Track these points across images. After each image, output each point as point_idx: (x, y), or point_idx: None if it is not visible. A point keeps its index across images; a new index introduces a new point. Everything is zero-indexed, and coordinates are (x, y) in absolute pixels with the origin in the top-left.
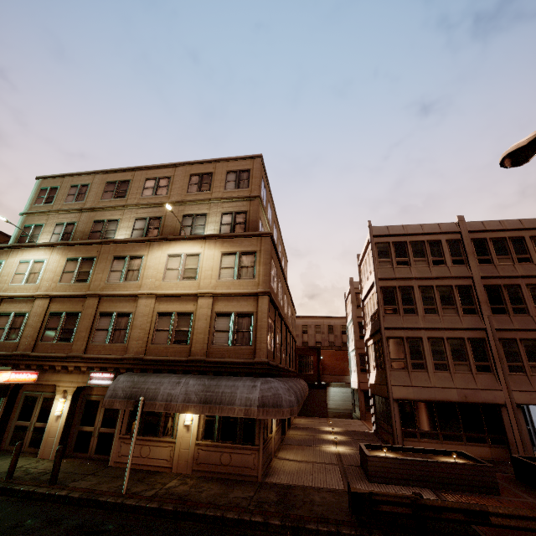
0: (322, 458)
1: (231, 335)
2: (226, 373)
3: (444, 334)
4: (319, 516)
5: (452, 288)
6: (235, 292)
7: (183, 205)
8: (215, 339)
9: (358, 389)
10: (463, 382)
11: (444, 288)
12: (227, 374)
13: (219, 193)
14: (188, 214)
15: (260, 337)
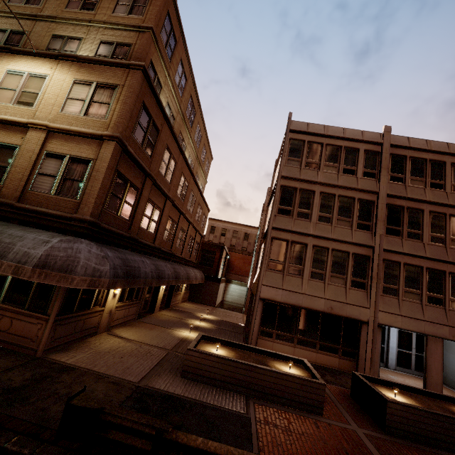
0: (161, 341)
1: (57, 182)
2: (34, 224)
3: (331, 245)
4: (40, 421)
5: (354, 201)
6: (75, 130)
7: (56, 23)
8: (36, 183)
9: (248, 287)
10: (334, 294)
11: (346, 199)
12: (35, 226)
13: (105, 15)
14: (58, 35)
15: (91, 190)
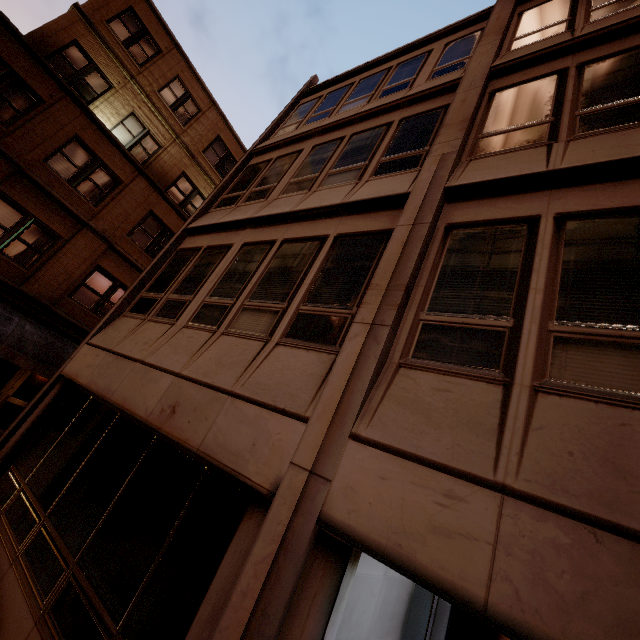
0: None
1: None
2: None
3: (284, 232)
4: None
5: (390, 126)
6: None
7: None
8: None
9: None
10: (214, 361)
11: (368, 133)
12: None
13: None
14: None
15: None
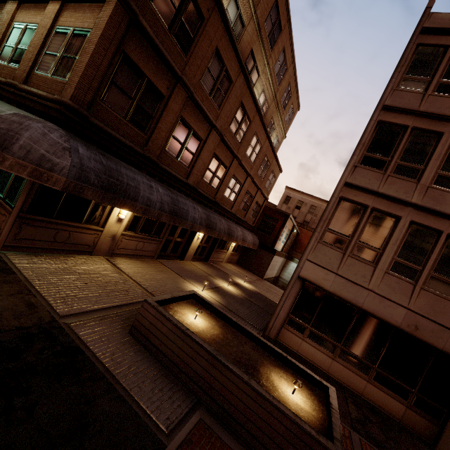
0: (157, 286)
1: (57, 61)
2: (25, 107)
3: (448, 227)
4: None
5: None
6: None
7: None
8: (41, 64)
9: None
10: (429, 307)
11: None
12: (26, 110)
13: None
14: None
15: (78, 67)
